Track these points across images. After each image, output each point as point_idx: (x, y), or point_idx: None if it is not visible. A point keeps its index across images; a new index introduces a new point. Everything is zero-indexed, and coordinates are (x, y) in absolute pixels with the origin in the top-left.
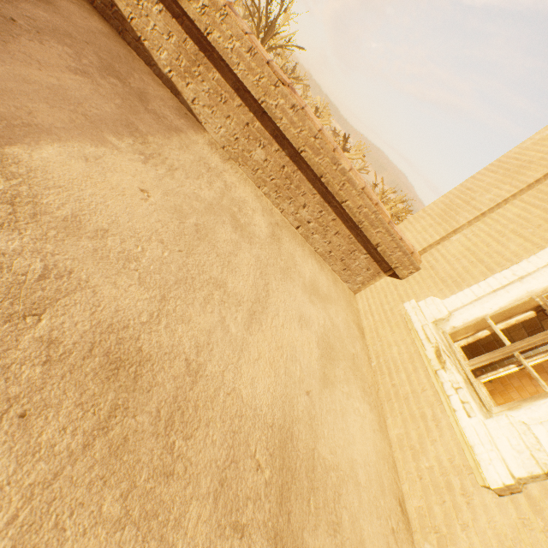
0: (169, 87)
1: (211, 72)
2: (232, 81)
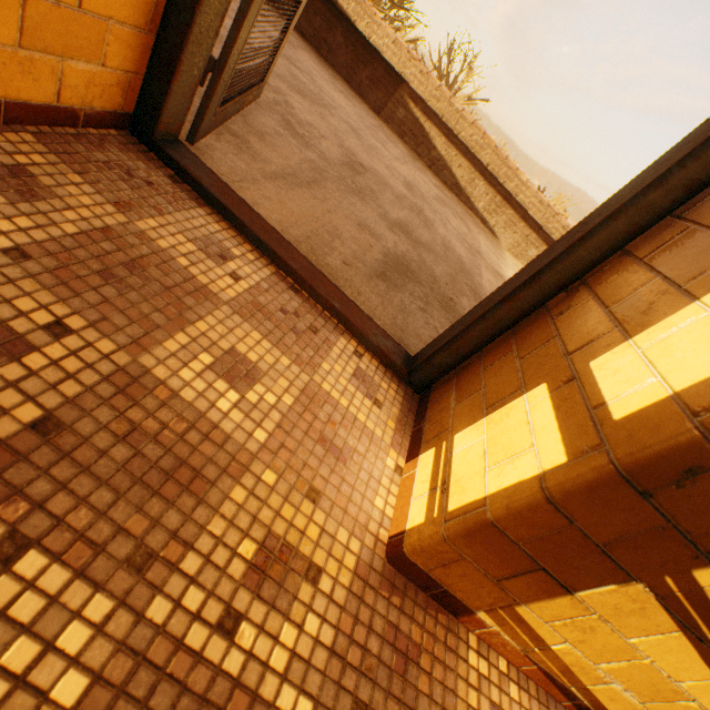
0: (480, 220)
1: (508, 210)
2: (521, 214)
